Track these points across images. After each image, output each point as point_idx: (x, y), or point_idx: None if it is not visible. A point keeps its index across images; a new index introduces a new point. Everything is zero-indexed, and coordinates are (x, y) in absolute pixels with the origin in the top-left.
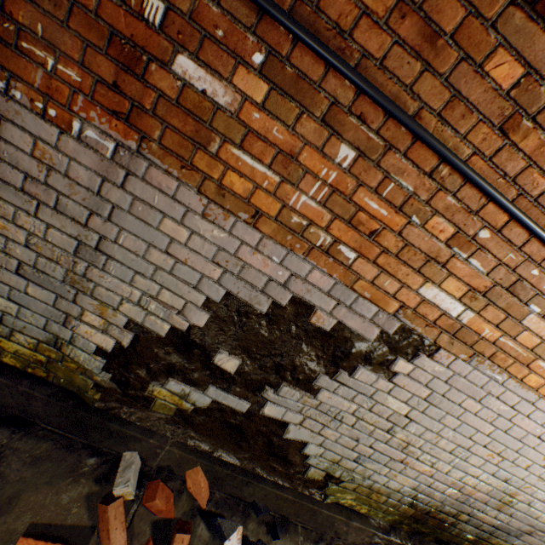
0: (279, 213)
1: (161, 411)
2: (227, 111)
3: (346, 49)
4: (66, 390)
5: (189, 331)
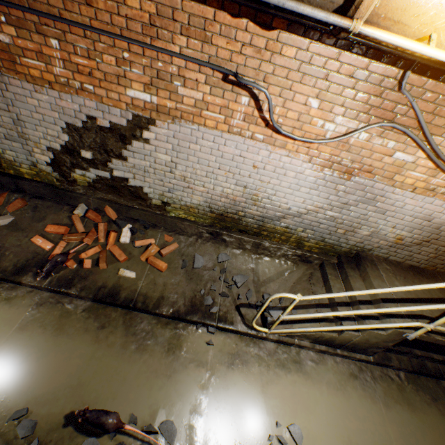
0: (56, 80)
1: (82, 185)
2: (12, 45)
3: (21, 1)
4: (50, 184)
5: (67, 145)
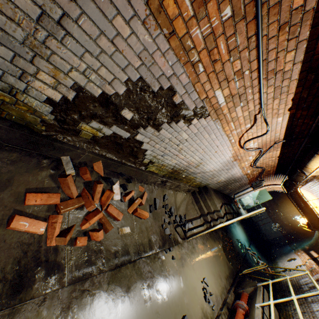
0: (183, 36)
1: (84, 137)
2: None
3: None
4: (18, 124)
5: (111, 96)
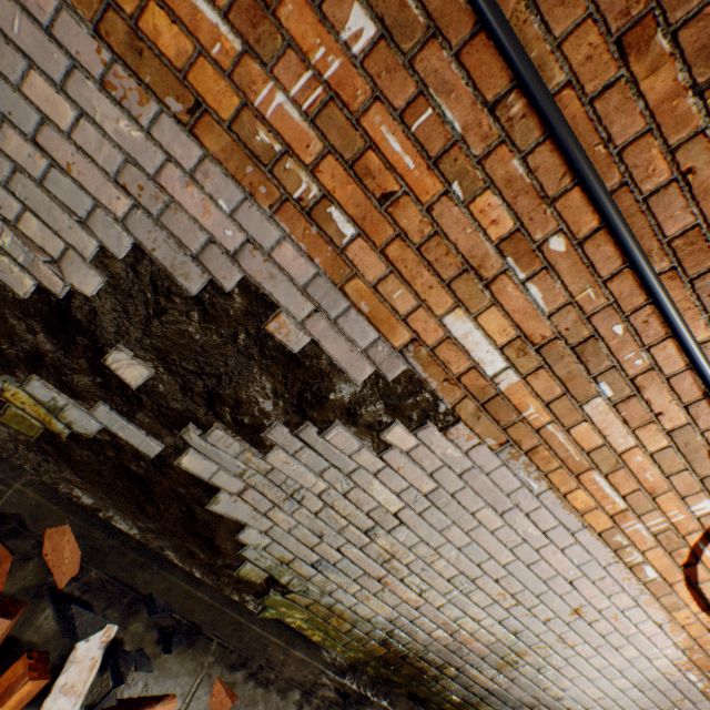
0: (237, 117)
1: (15, 427)
2: None
3: None
4: None
5: (70, 301)
